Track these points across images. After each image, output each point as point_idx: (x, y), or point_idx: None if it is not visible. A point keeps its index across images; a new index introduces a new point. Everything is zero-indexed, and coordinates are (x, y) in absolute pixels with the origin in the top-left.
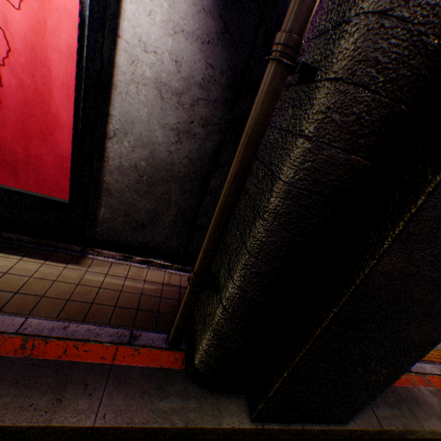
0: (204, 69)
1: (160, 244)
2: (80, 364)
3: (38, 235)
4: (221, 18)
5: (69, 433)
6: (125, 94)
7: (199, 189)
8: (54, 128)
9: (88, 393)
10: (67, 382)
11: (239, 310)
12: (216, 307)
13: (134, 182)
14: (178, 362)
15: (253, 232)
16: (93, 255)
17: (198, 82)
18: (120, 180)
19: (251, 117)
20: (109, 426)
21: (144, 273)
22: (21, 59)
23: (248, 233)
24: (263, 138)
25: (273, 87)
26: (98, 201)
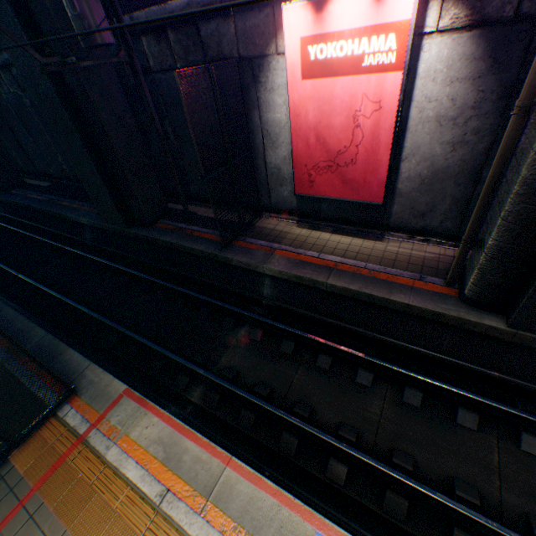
0: (475, 96)
1: (435, 227)
2: (395, 283)
3: (356, 226)
4: (489, 57)
5: (396, 305)
6: (413, 132)
7: (470, 182)
8: (377, 167)
9: (402, 293)
10: (392, 288)
11: (494, 254)
12: (479, 256)
13: (416, 186)
14: (451, 293)
15: (503, 207)
16: (387, 237)
17: (469, 106)
18: (407, 186)
19: (500, 144)
20: (414, 306)
21: (423, 247)
22: (366, 140)
23: (501, 208)
24: (520, 144)
25: (513, 128)
26: (391, 201)
